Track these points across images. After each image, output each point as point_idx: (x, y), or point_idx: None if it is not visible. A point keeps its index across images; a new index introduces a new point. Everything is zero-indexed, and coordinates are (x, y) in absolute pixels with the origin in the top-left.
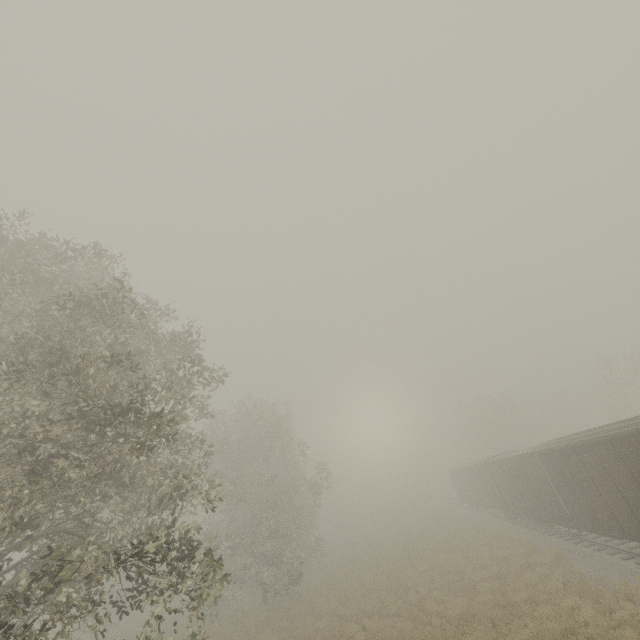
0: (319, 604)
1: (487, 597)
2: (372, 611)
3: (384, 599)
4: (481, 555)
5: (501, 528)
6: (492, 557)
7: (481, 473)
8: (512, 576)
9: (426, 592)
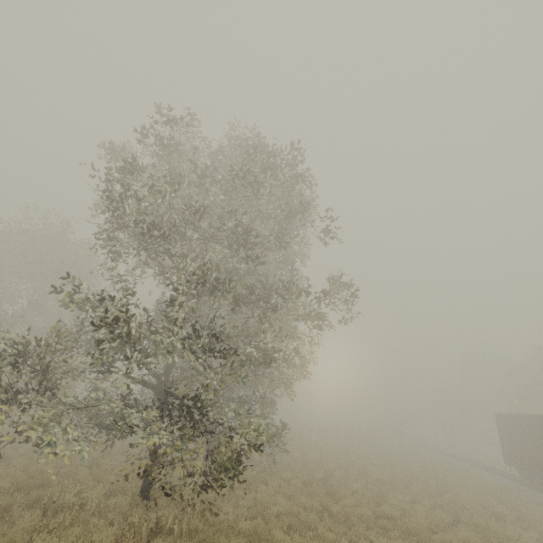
0: None
1: None
2: None
3: None
4: None
5: None
6: None
7: None
8: None
9: None
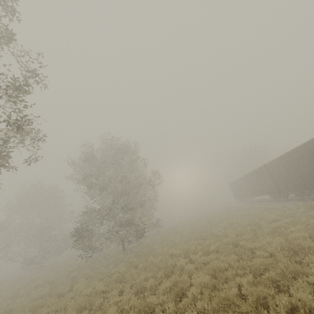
0: (156, 249)
1: (301, 235)
2: (195, 250)
3: (202, 243)
4: (266, 216)
5: (270, 205)
6: (280, 215)
7: (258, 174)
8: (313, 221)
9: (234, 237)
